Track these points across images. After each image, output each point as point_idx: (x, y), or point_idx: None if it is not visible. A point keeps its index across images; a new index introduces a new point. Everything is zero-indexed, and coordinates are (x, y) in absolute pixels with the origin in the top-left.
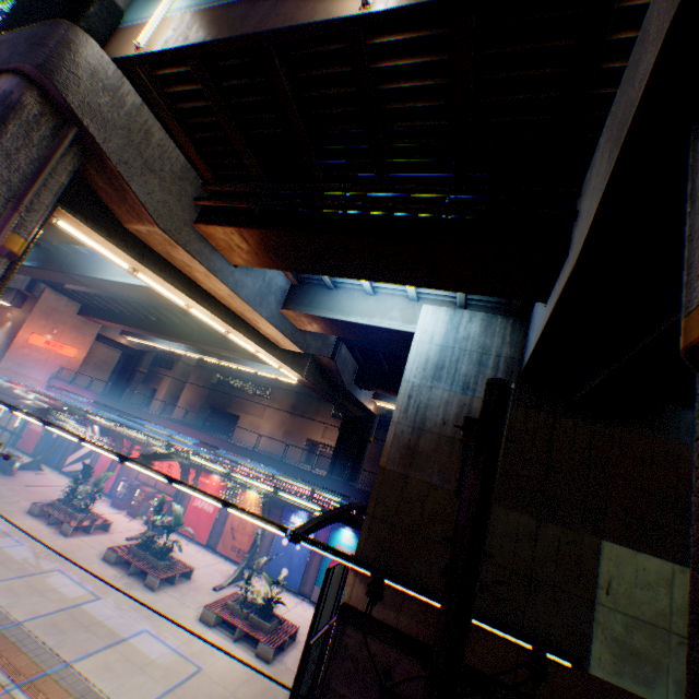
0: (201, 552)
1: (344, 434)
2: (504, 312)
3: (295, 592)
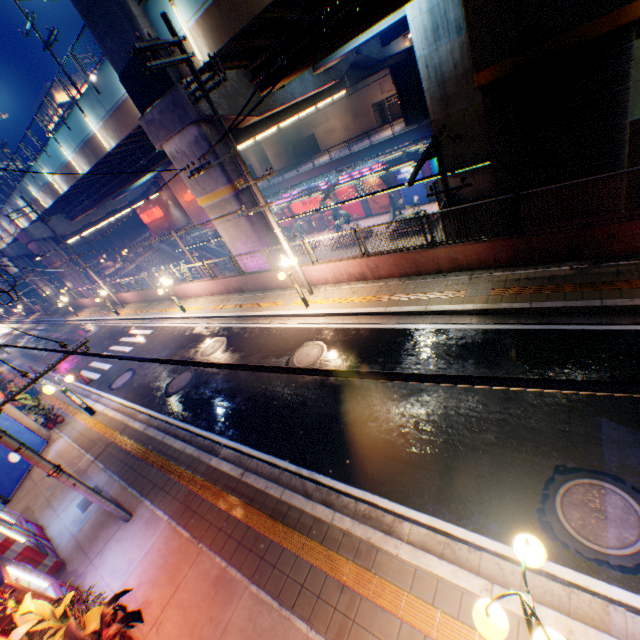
0: (366, 222)
1: (398, 85)
2: None
3: (427, 204)
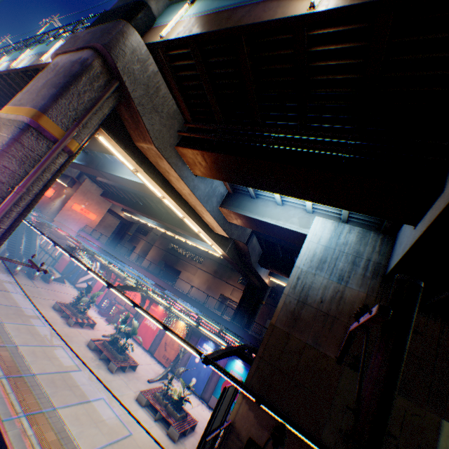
0: (144, 354)
1: (245, 295)
2: (375, 229)
3: (198, 396)
